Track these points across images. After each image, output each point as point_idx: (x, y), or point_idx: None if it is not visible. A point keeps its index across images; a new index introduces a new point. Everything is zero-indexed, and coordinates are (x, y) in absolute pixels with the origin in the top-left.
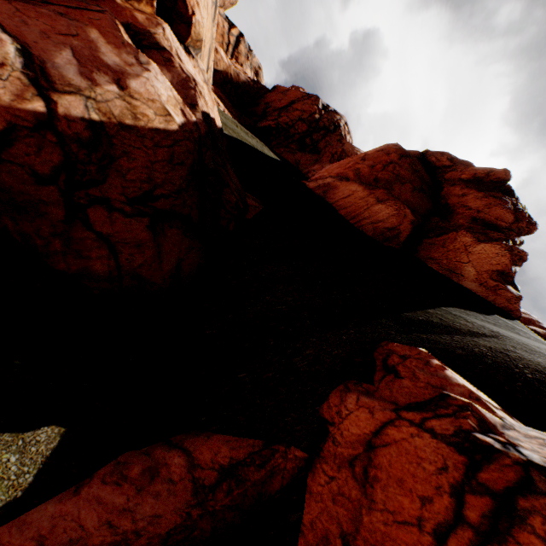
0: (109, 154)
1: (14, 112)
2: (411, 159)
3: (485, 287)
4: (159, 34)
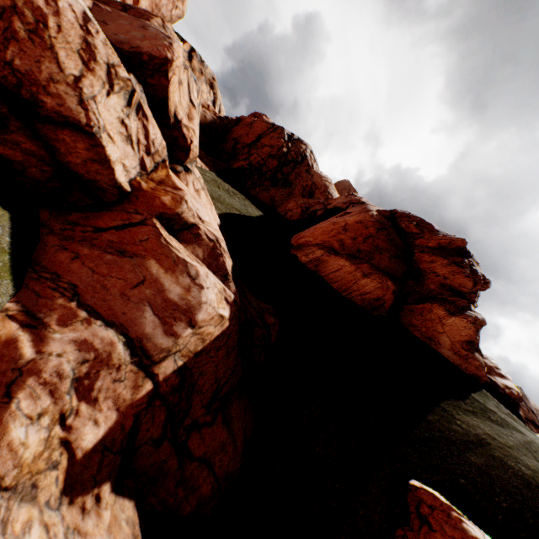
0: (191, 383)
1: (136, 403)
2: (386, 230)
3: (459, 356)
4: (185, 211)
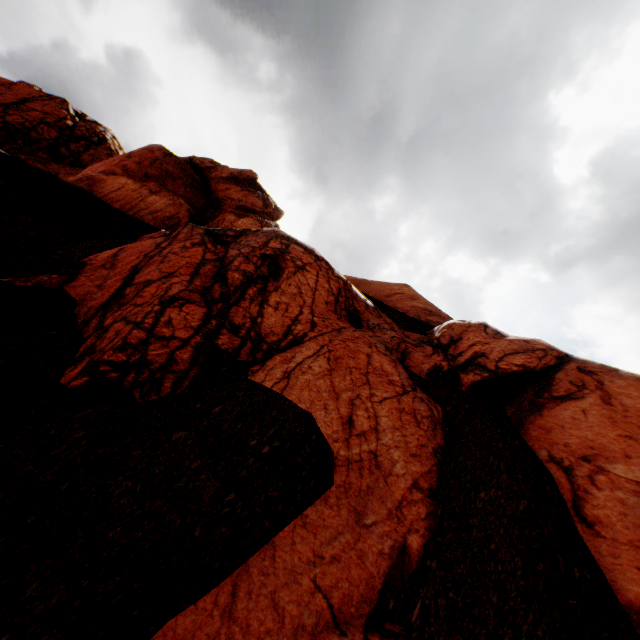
0: None
1: None
2: (177, 159)
3: None
4: None
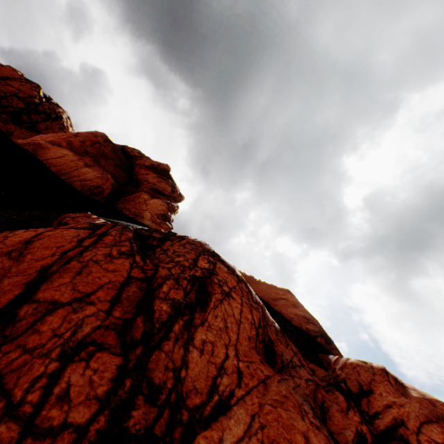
0: None
1: None
2: (114, 145)
3: (156, 223)
4: None
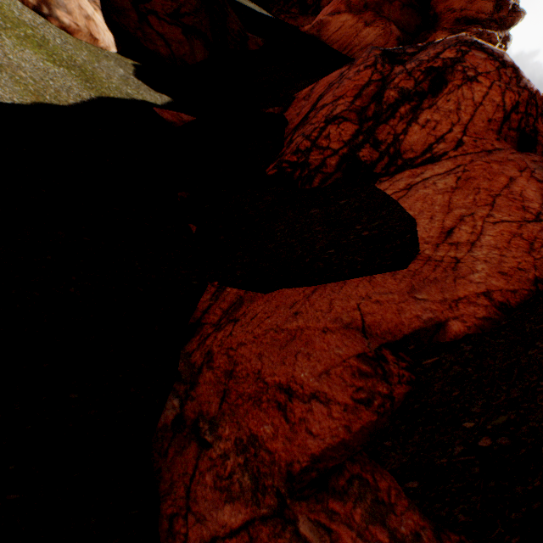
0: None
1: None
2: None
3: None
4: None
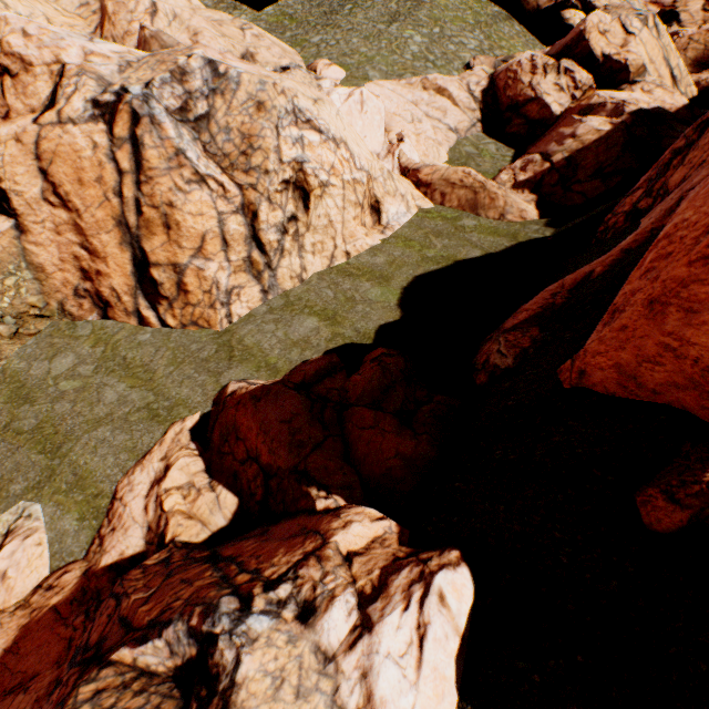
0: (574, 165)
1: (541, 172)
2: None
3: None
4: (595, 100)
